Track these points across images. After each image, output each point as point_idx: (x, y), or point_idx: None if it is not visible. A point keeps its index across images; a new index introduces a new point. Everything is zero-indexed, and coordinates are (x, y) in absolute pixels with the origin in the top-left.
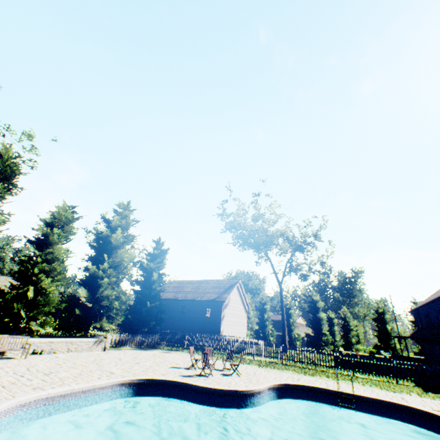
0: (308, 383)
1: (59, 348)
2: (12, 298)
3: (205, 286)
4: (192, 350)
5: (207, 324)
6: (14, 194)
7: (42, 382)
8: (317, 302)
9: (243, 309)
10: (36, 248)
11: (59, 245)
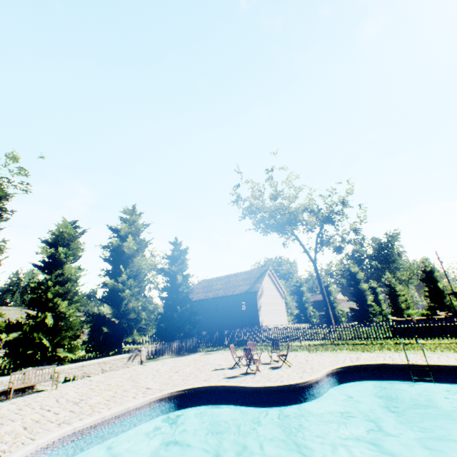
0: (370, 361)
1: (92, 371)
2: (31, 328)
3: (234, 280)
4: (232, 348)
5: (244, 318)
6: (6, 219)
7: (70, 414)
8: (357, 274)
9: (279, 296)
10: (44, 272)
11: (68, 265)
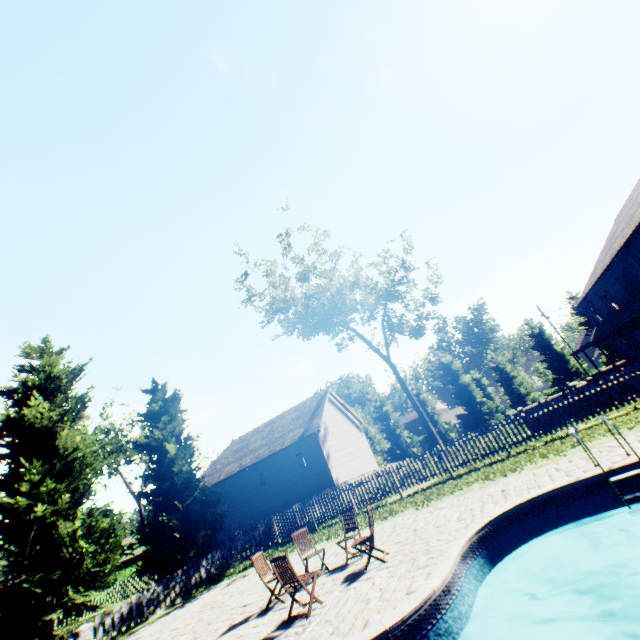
0: (529, 490)
1: None
2: None
3: (280, 425)
4: (260, 561)
5: (309, 482)
6: None
7: None
8: (452, 365)
9: (355, 429)
10: None
11: None
